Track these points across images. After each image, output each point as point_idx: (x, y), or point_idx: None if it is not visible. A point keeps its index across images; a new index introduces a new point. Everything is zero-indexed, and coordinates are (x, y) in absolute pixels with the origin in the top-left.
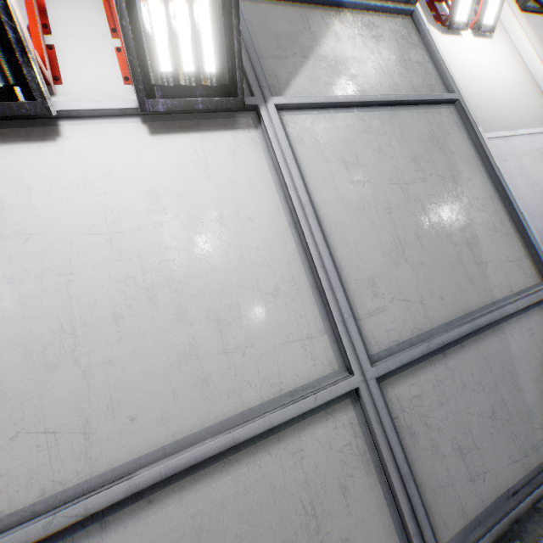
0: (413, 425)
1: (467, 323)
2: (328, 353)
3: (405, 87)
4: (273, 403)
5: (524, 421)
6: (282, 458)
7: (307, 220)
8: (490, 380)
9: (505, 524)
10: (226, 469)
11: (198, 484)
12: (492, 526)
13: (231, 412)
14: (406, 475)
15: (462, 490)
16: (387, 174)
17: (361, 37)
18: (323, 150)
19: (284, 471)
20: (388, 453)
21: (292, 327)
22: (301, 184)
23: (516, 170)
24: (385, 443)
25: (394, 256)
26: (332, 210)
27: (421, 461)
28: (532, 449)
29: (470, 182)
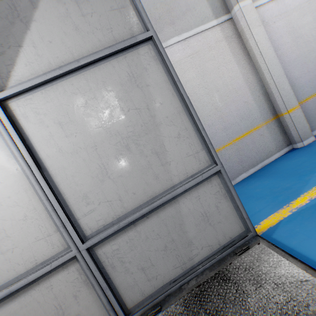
0: (114, 263)
1: (147, 206)
2: (61, 240)
3: (106, 40)
4: (33, 269)
5: (186, 247)
6: (41, 290)
7: (33, 174)
8: (165, 231)
9: (162, 297)
10: (14, 299)
11: (2, 307)
12: (155, 299)
13: (12, 277)
14: (105, 288)
15: (143, 285)
16: (93, 121)
17: (65, 4)
18: (43, 119)
19: (43, 295)
20: (94, 281)
21: (38, 233)
22: (26, 153)
23: (284, 28)
24: (92, 277)
25: (100, 177)
26: (54, 160)
27: (118, 278)
28: (189, 259)
29: (162, 106)
